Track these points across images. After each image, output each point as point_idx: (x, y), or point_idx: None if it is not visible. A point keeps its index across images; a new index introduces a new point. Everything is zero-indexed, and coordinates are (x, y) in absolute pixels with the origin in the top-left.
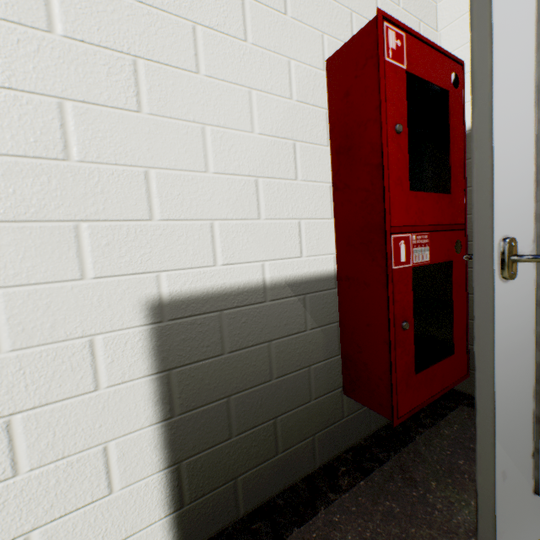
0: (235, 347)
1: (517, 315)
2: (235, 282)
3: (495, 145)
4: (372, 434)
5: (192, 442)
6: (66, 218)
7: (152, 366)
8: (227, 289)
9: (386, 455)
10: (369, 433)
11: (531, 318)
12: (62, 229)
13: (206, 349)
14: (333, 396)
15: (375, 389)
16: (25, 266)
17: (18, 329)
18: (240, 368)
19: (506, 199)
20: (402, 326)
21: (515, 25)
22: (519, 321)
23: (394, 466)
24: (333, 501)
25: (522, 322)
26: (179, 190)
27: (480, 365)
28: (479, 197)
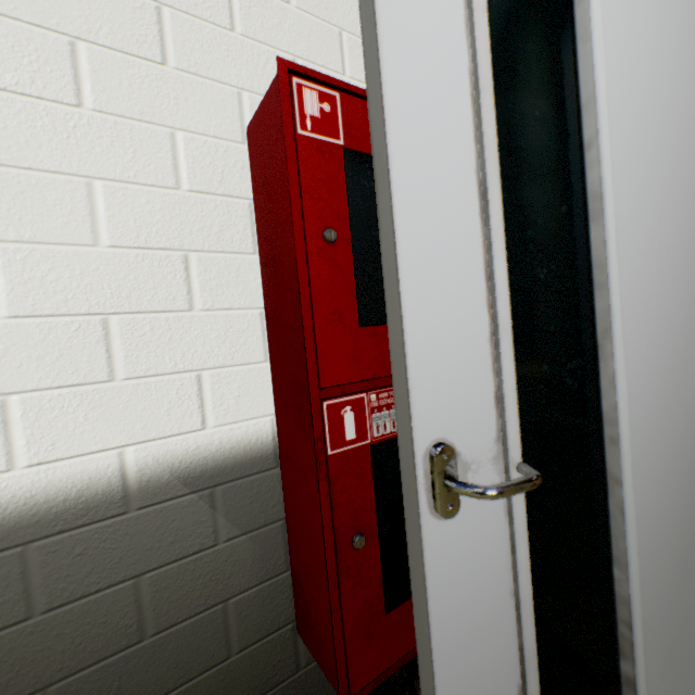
0: (60, 599)
1: (475, 571)
2: (59, 490)
3: (405, 289)
4: None
5: None
6: None
7: None
8: (40, 505)
9: None
10: None
11: (503, 570)
12: None
13: None
14: (277, 638)
15: (324, 640)
16: None
17: None
18: (72, 633)
19: (436, 377)
20: (352, 544)
21: (432, 91)
22: (480, 580)
23: None
24: None
25: (487, 580)
26: None
27: (422, 656)
28: (397, 370)
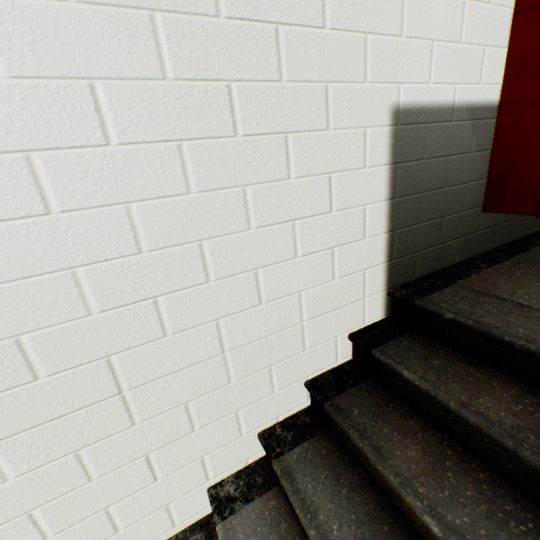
0: (430, 156)
1: None
2: (437, 100)
3: None
4: (492, 249)
5: (400, 220)
6: (361, 31)
7: (389, 159)
8: (432, 106)
9: (509, 256)
10: (490, 249)
11: None
12: (358, 39)
13: (415, 153)
14: (475, 212)
15: (522, 196)
16: (341, 67)
17: (336, 115)
18: (430, 173)
19: None
20: None
21: None
22: None
23: (519, 259)
24: (479, 272)
25: None
26: (418, 9)
27: None
28: None
